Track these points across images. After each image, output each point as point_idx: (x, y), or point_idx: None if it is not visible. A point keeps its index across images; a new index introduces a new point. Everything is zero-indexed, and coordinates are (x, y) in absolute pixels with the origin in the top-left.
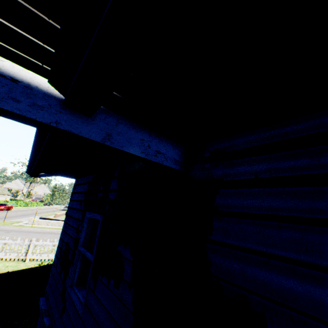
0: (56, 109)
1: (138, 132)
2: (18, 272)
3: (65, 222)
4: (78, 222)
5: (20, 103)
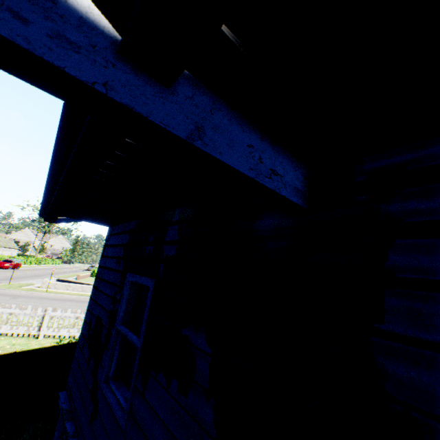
0: (104, 58)
1: (244, 132)
2: (29, 353)
3: (94, 288)
4: (115, 288)
5: (29, 26)
